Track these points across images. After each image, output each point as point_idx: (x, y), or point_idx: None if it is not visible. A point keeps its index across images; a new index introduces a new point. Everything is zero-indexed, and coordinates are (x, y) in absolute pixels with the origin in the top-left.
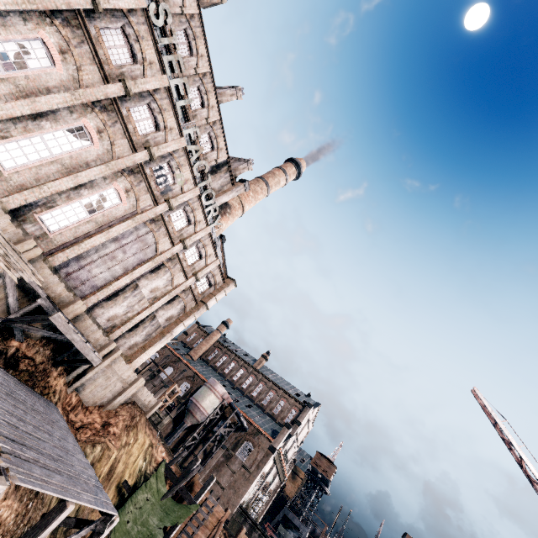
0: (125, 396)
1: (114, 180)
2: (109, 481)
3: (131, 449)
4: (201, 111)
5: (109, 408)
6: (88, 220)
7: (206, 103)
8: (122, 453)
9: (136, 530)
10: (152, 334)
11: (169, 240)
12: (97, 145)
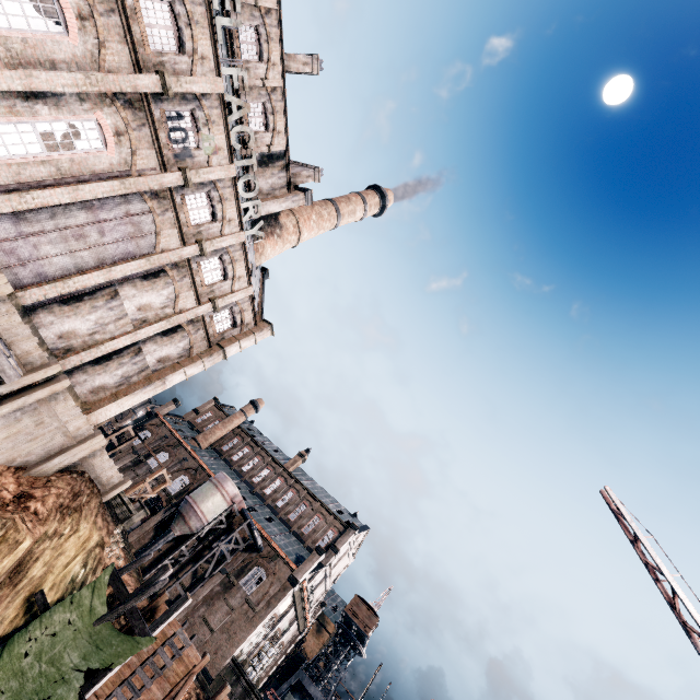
0: (68, 458)
1: (98, 108)
2: (13, 588)
3: (64, 543)
4: (256, 65)
5: (37, 472)
6: (44, 160)
7: (265, 56)
8: (45, 547)
9: (37, 669)
10: (133, 377)
11: (178, 235)
12: (75, 39)
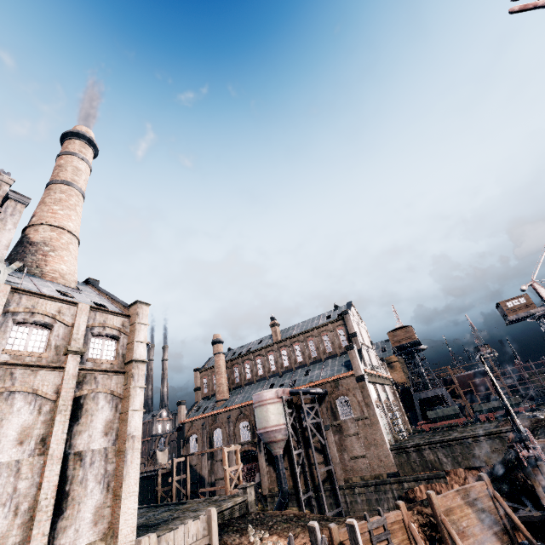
0: None
1: None
2: None
3: None
4: None
5: None
6: None
7: None
8: None
9: None
10: (107, 470)
11: None
12: None
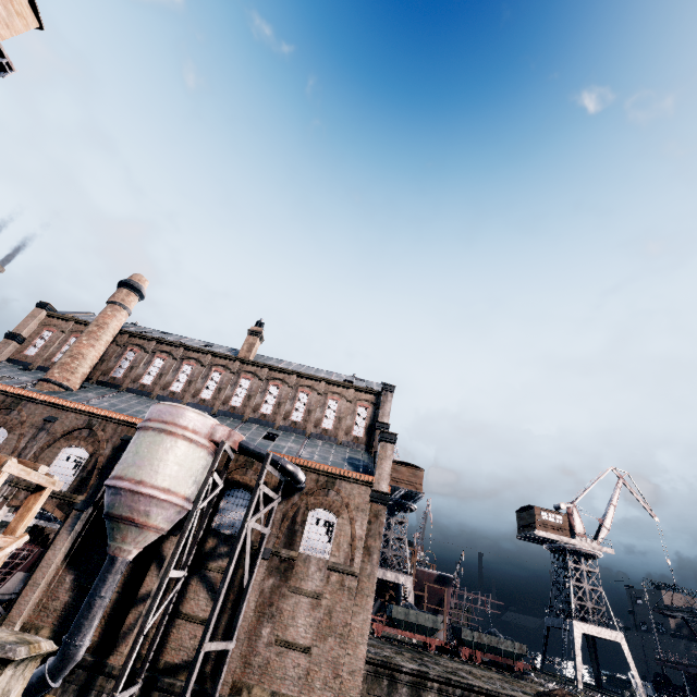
0: None
1: None
2: None
3: None
4: None
5: None
6: None
7: None
8: None
9: None
10: None
11: None
12: None
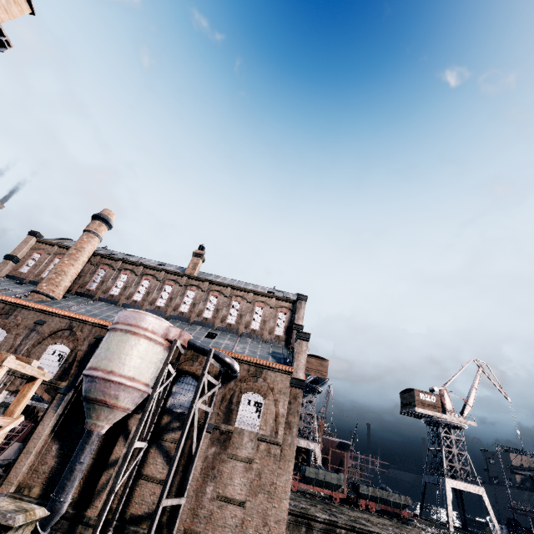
0: None
1: None
2: None
3: None
4: None
5: None
6: None
7: None
8: None
9: None
10: None
11: None
12: None
